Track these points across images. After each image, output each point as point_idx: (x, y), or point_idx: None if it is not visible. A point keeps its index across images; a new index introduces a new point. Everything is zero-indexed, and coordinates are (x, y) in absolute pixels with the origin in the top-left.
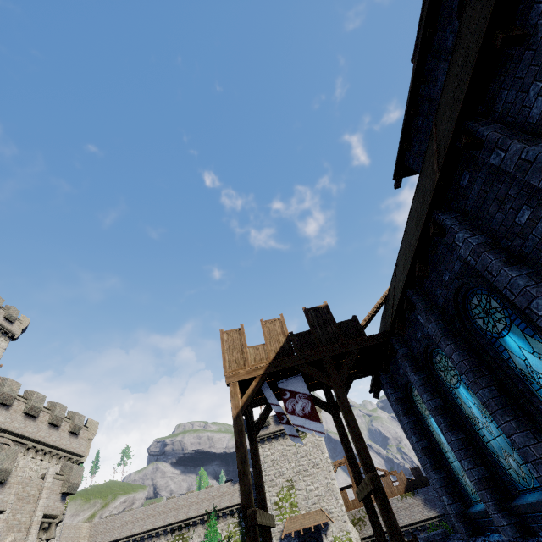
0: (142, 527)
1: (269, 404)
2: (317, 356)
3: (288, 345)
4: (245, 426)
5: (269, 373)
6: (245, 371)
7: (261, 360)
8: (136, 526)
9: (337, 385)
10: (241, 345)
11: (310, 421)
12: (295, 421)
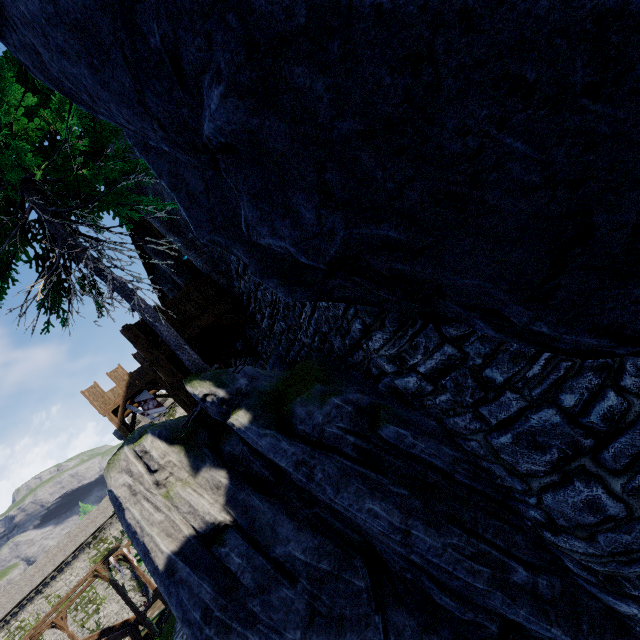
0: (54, 565)
1: (134, 412)
2: (151, 378)
3: (132, 380)
4: (117, 436)
5: (127, 399)
6: (112, 405)
7: (119, 395)
8: (47, 569)
9: (166, 387)
10: (101, 393)
11: (159, 408)
12: (152, 412)
